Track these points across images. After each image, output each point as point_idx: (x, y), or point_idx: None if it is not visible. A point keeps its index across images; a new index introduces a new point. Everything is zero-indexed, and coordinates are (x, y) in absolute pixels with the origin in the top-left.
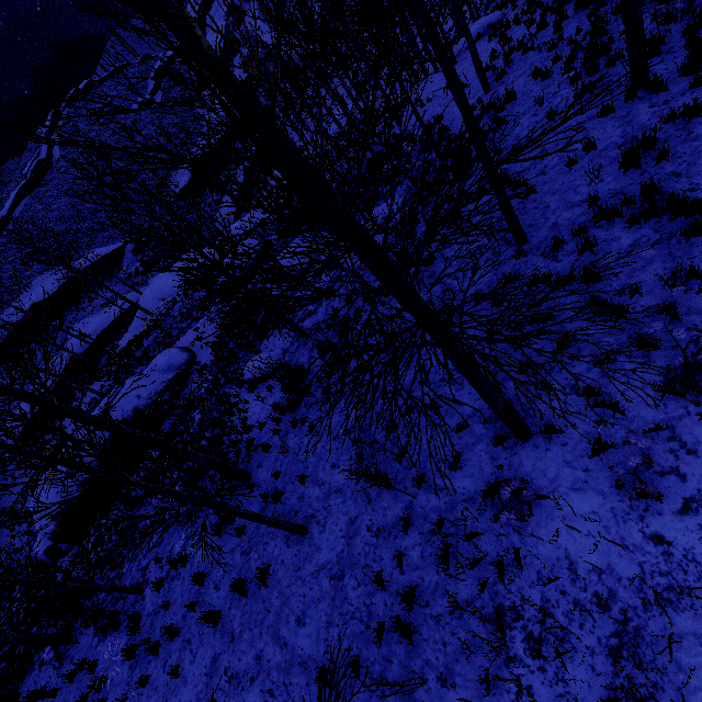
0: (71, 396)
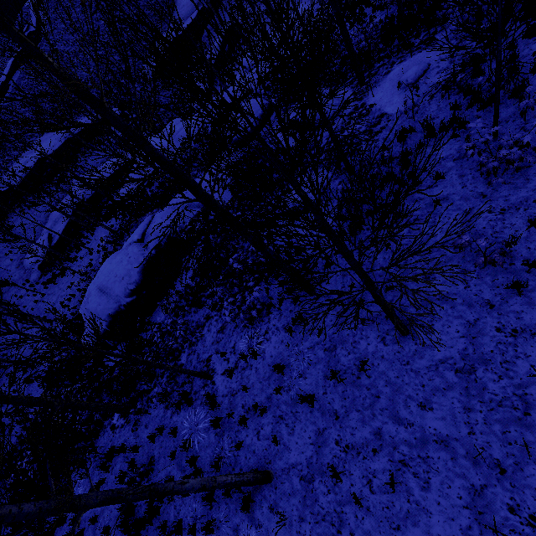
0: (80, 235)
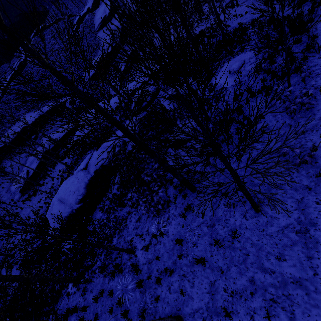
0: (46, 169)
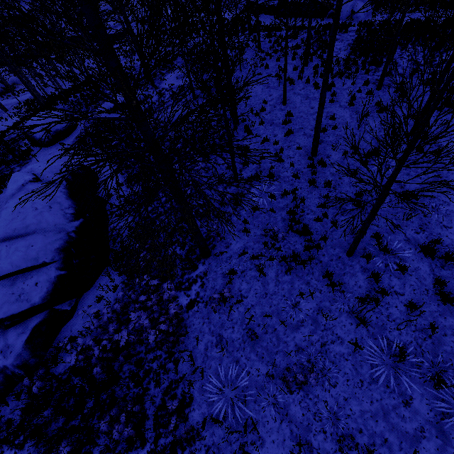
0: None
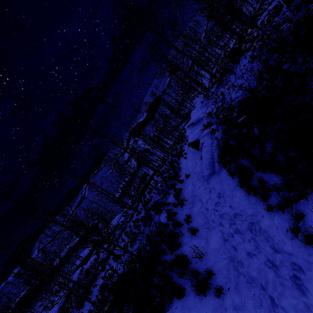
0: None
